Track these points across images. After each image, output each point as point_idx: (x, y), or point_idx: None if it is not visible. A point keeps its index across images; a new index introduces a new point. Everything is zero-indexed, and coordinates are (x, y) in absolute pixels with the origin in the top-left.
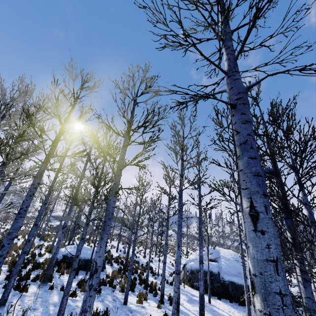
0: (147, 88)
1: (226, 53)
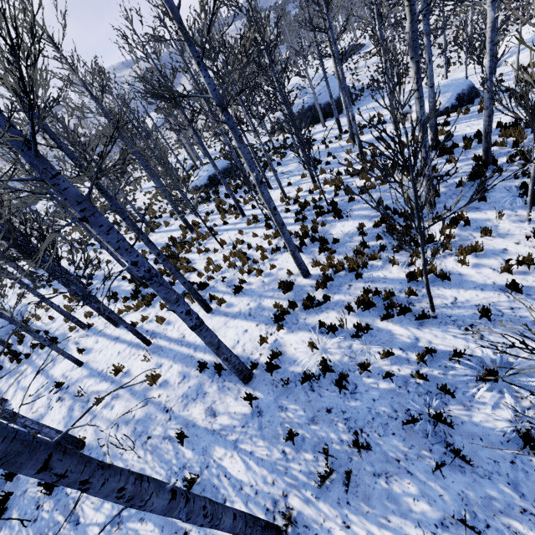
0: None
1: None
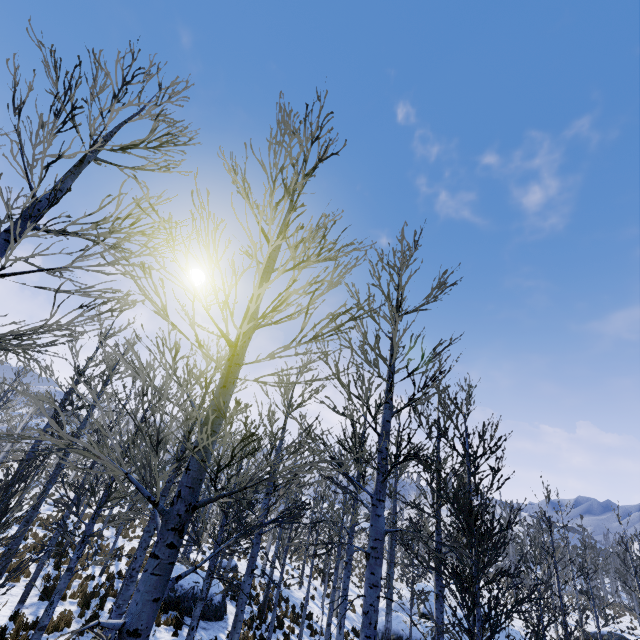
0: (304, 401)
1: (378, 459)
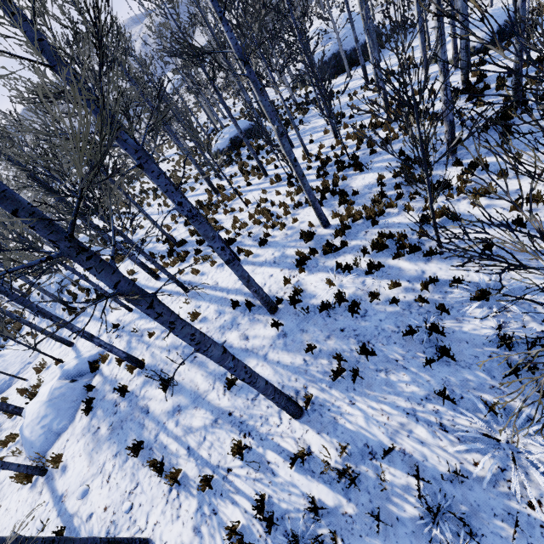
0: None
1: None
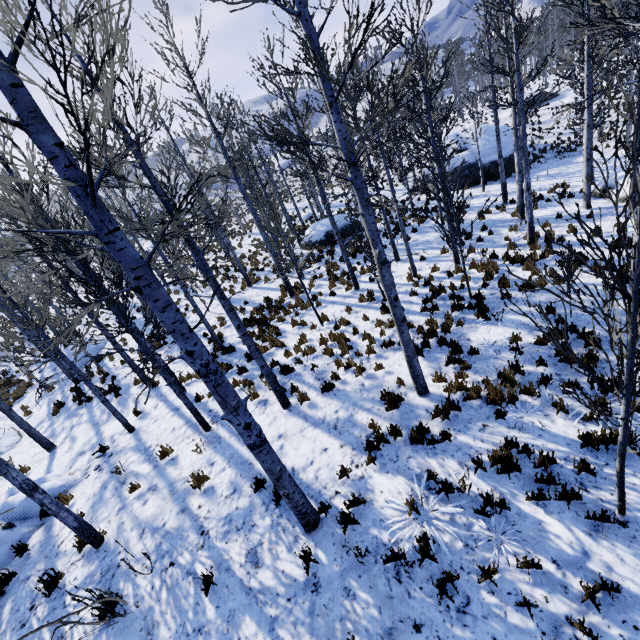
0: None
1: None
